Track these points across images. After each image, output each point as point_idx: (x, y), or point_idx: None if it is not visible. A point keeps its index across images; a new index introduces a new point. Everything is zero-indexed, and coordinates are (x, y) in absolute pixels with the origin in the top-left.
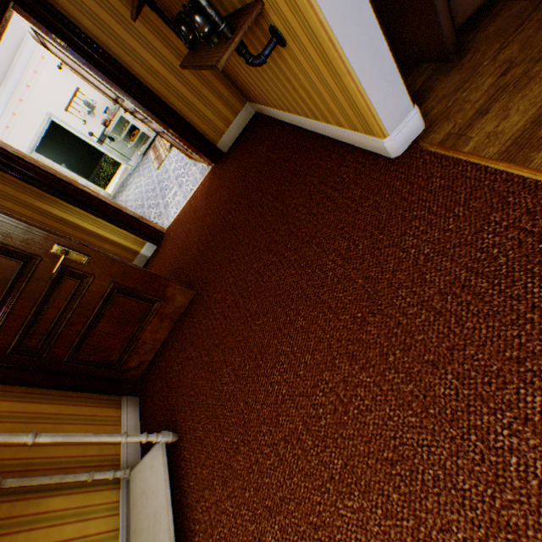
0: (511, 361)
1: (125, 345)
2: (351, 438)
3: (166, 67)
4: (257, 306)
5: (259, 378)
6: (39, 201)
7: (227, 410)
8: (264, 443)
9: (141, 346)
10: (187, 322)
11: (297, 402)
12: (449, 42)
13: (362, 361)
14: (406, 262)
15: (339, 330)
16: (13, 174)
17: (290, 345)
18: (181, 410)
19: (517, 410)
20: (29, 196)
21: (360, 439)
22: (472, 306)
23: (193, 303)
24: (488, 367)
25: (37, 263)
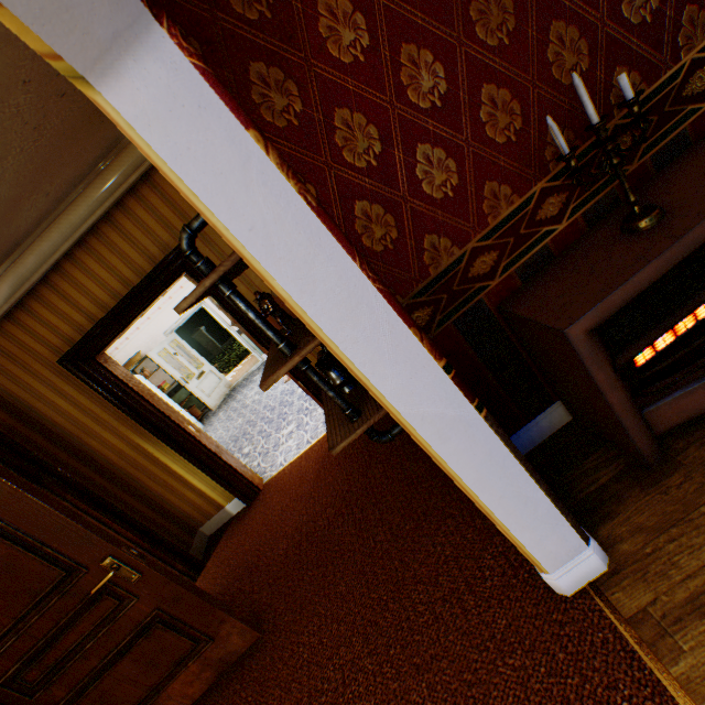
0: None
1: (143, 695)
2: None
3: None
4: None
5: None
6: (138, 435)
7: None
8: None
9: (162, 700)
10: (233, 686)
11: None
12: (645, 451)
13: None
14: None
15: None
16: (124, 408)
17: None
18: None
19: None
20: (130, 429)
21: None
22: None
23: (251, 653)
24: None
25: (81, 575)
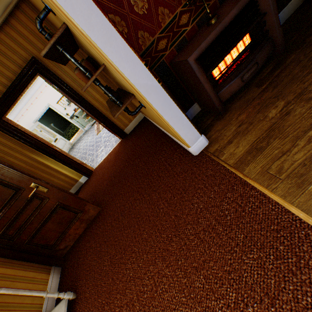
0: (226, 272)
1: (59, 235)
2: (156, 307)
3: (102, 97)
4: (127, 222)
5: (121, 264)
6: (32, 153)
7: (103, 282)
8: (117, 305)
9: (67, 237)
10: (94, 225)
11: (136, 282)
12: (219, 108)
13: (167, 262)
14: (192, 210)
15: (160, 242)
16: (22, 141)
17: (138, 247)
18: (81, 278)
19: (225, 299)
20: (28, 151)
21: (160, 308)
22: (215, 239)
23: (99, 214)
24: (217, 274)
25: (22, 191)
